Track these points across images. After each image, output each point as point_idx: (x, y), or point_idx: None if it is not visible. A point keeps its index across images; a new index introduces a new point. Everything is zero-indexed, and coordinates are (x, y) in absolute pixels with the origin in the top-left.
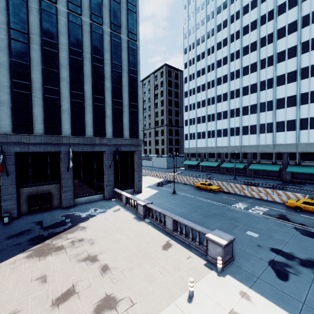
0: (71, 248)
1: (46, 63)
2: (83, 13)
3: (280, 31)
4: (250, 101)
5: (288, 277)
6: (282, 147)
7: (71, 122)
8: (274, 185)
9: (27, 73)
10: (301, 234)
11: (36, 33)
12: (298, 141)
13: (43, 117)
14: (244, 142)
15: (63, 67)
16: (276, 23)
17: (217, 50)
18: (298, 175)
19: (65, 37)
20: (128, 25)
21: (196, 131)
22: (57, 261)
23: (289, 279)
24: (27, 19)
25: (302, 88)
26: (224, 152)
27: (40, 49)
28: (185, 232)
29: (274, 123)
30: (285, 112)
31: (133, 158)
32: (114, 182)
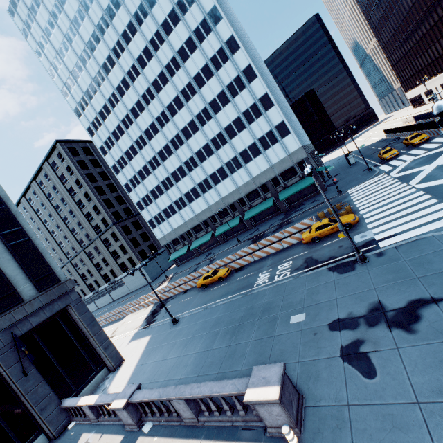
0: None
1: None
2: None
3: (180, 52)
4: (199, 143)
5: (374, 366)
6: (261, 177)
7: None
8: (279, 224)
9: None
10: (340, 273)
11: None
12: (270, 163)
13: None
14: (222, 193)
15: None
16: (171, 45)
17: (122, 97)
18: (292, 198)
19: None
20: None
21: (160, 210)
22: None
23: (377, 369)
24: None
25: (240, 106)
26: (209, 217)
27: None
28: (214, 406)
29: (238, 155)
30: (241, 138)
31: (71, 320)
32: (53, 393)
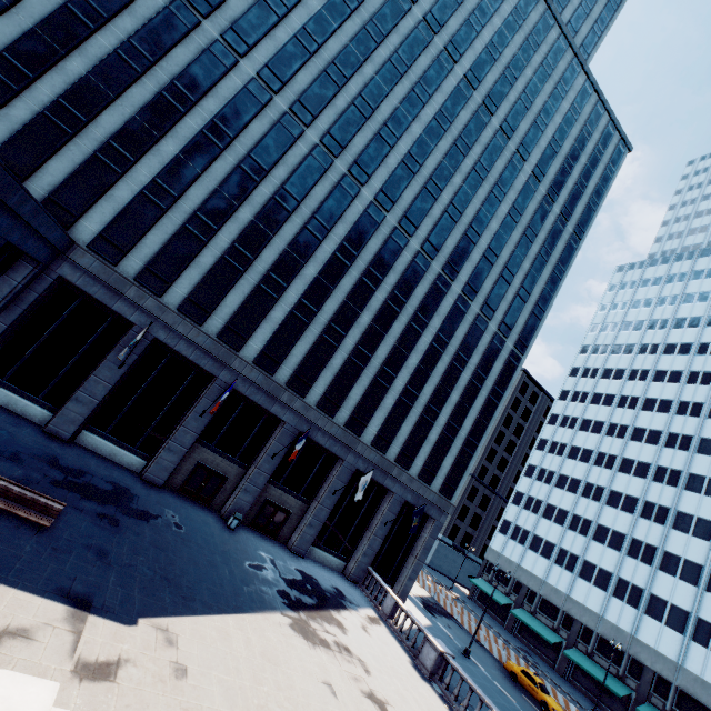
0: (341, 656)
1: (403, 341)
2: (475, 300)
3: None
4: (687, 551)
5: None
6: None
7: (381, 426)
8: None
9: (377, 344)
10: None
11: (413, 304)
12: None
13: (357, 403)
14: (643, 632)
15: (417, 352)
16: None
17: (642, 409)
18: None
19: (440, 319)
20: (522, 331)
21: (533, 530)
22: (333, 667)
23: None
24: (415, 288)
25: None
26: (583, 623)
27: (406, 322)
28: None
29: None
30: None
31: (421, 528)
32: (375, 554)
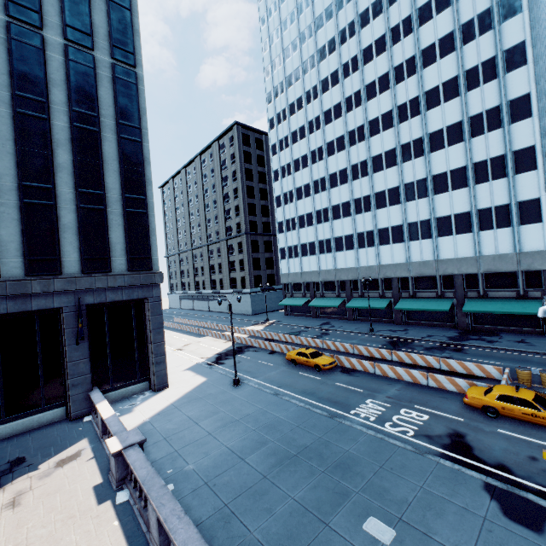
0: None
1: None
2: None
3: (426, 52)
4: (387, 182)
5: None
6: (451, 265)
7: None
8: (442, 342)
9: None
10: (503, 514)
11: None
12: (478, 251)
13: None
14: (383, 258)
15: None
16: (418, 39)
17: (323, 93)
18: (486, 317)
19: None
20: (111, 32)
21: (299, 242)
22: None
23: None
24: None
25: (476, 153)
26: (351, 279)
27: None
28: None
29: (434, 220)
30: (450, 198)
31: (143, 314)
32: (90, 376)
